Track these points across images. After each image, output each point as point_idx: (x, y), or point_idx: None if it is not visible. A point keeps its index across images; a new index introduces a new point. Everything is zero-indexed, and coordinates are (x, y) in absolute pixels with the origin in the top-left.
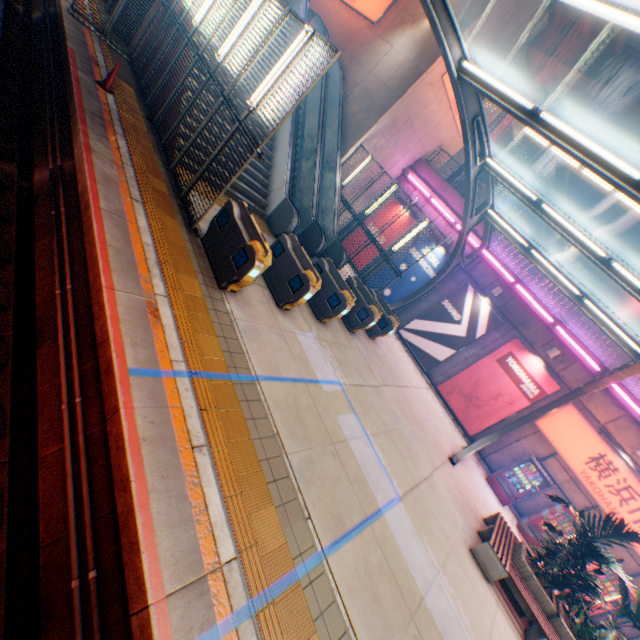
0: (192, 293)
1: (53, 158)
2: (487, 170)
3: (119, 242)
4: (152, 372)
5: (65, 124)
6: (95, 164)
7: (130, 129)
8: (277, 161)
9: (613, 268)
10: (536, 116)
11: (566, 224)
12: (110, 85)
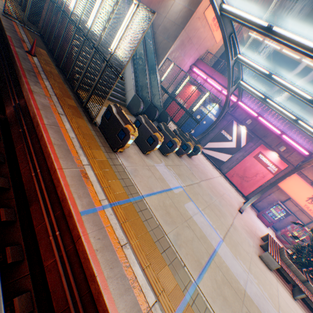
0: (101, 159)
1: (13, 99)
2: (239, 61)
3: (58, 141)
4: (92, 210)
5: (15, 79)
6: (36, 99)
7: (49, 74)
8: (126, 75)
9: None
10: (269, 29)
11: (287, 84)
12: (33, 52)
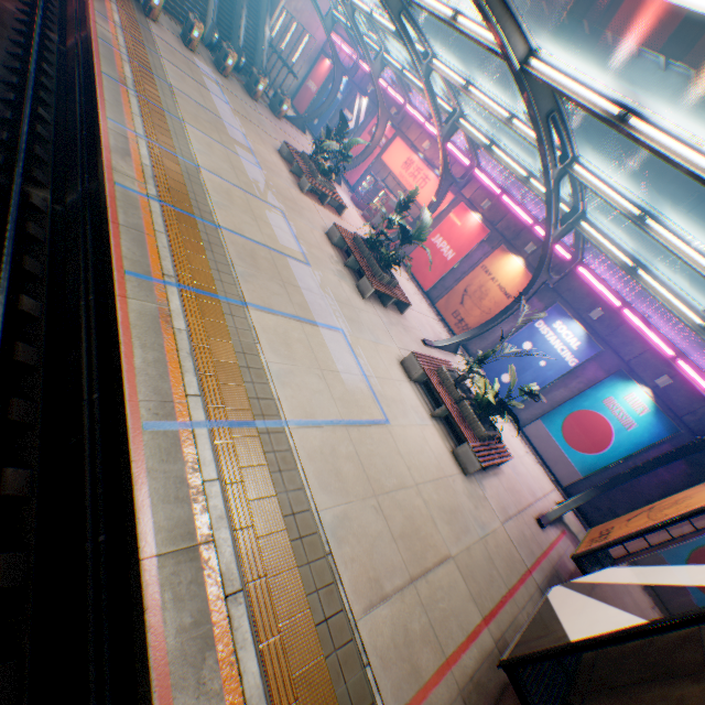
0: (129, 6)
1: None
2: None
3: None
4: None
5: None
6: None
7: None
8: (211, 7)
9: None
10: None
11: None
12: None
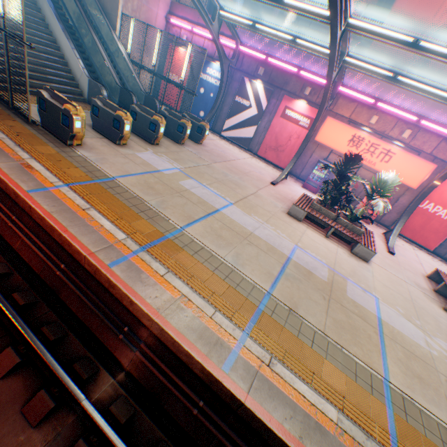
0: (49, 153)
1: None
2: None
3: None
4: (42, 190)
5: None
6: None
7: None
8: (68, 57)
9: (288, 4)
10: None
11: None
12: None
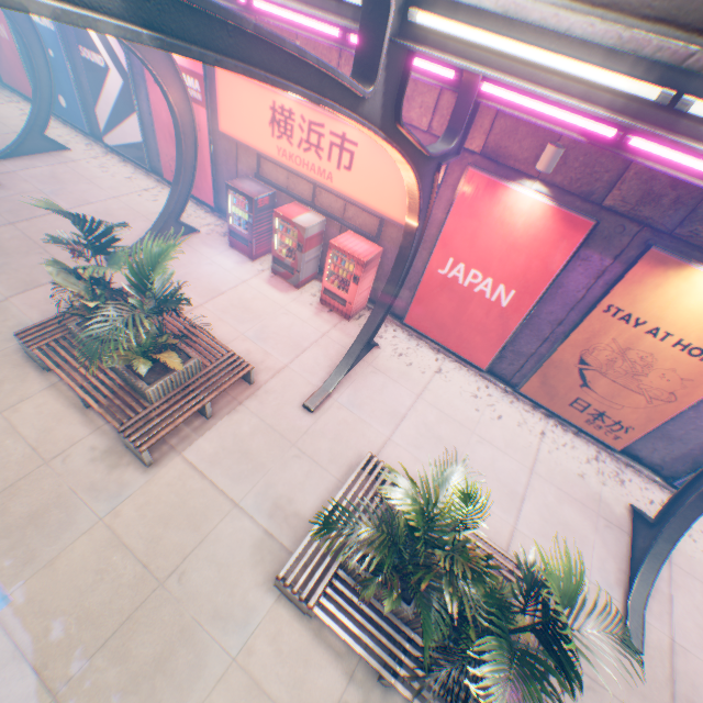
0: None
1: None
2: None
3: None
4: None
5: None
6: None
7: None
8: None
9: None
10: None
11: None
12: None
